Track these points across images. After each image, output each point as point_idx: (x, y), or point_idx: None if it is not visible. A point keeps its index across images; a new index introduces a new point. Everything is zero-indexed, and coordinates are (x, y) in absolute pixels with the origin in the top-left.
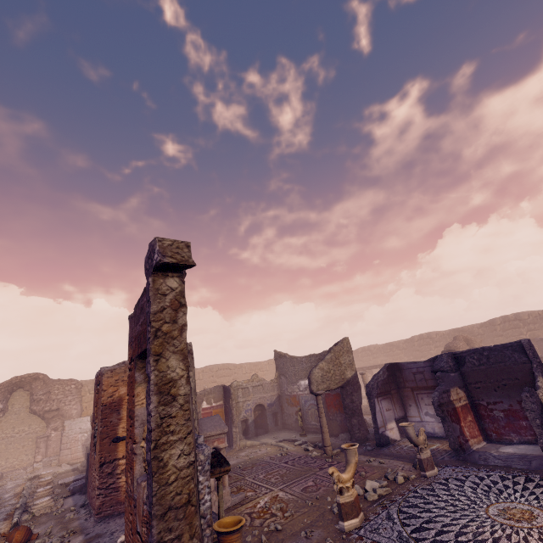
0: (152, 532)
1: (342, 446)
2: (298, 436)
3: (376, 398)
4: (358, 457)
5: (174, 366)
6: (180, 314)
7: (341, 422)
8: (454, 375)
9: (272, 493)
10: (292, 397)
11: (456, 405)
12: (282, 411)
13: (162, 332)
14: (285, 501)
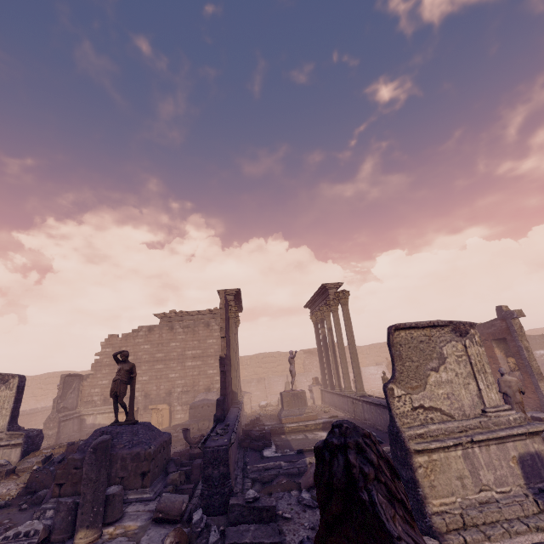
0: (535, 377)
1: None
2: None
3: None
4: None
5: (525, 343)
6: (522, 329)
7: None
8: None
9: None
10: None
11: None
12: None
13: (519, 334)
14: None
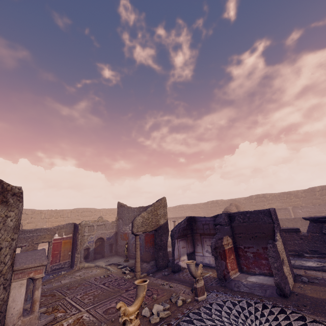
0: None
1: (135, 282)
2: (123, 261)
3: (176, 239)
4: (157, 281)
5: None
6: None
7: (153, 253)
8: (227, 228)
9: (79, 314)
10: (124, 234)
11: (225, 248)
12: (117, 243)
13: None
14: (85, 324)
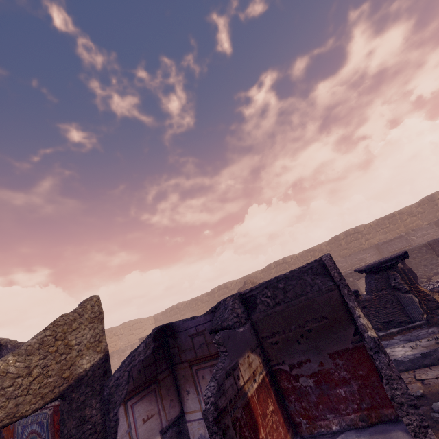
0: None
1: None
2: None
3: (122, 405)
4: None
5: None
6: None
7: None
8: (243, 330)
9: None
10: None
11: (250, 393)
12: None
13: None
14: None
